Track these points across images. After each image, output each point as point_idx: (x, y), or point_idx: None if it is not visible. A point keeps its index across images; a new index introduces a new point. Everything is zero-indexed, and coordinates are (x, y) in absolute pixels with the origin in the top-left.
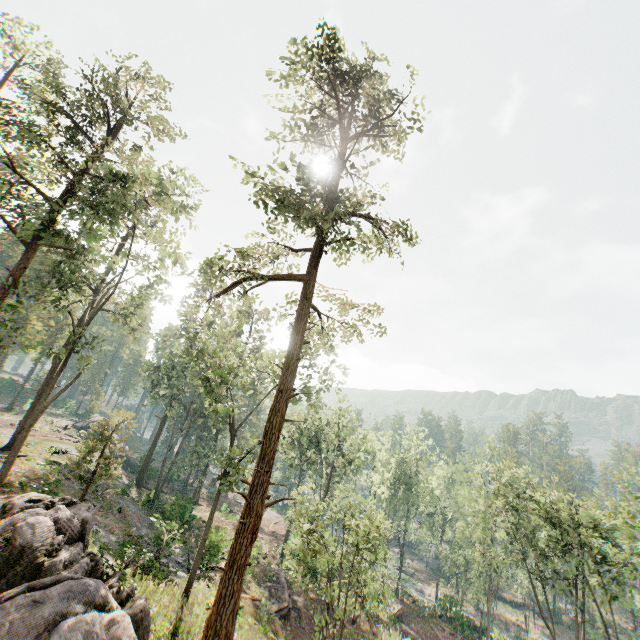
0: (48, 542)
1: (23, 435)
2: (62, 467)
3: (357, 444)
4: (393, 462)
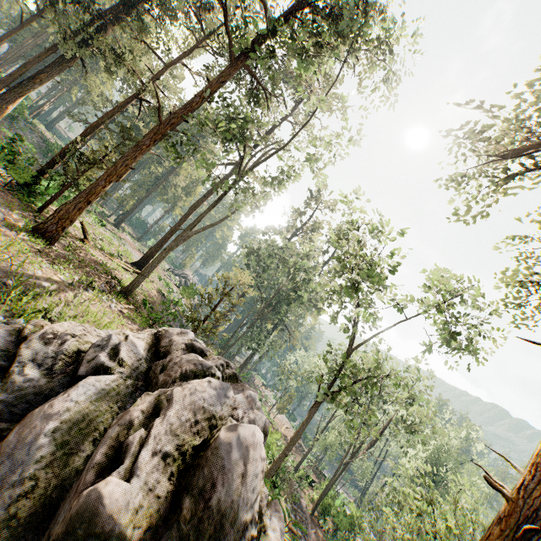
0: (256, 506)
1: (162, 254)
2: (165, 299)
3: (420, 414)
4: (432, 445)
